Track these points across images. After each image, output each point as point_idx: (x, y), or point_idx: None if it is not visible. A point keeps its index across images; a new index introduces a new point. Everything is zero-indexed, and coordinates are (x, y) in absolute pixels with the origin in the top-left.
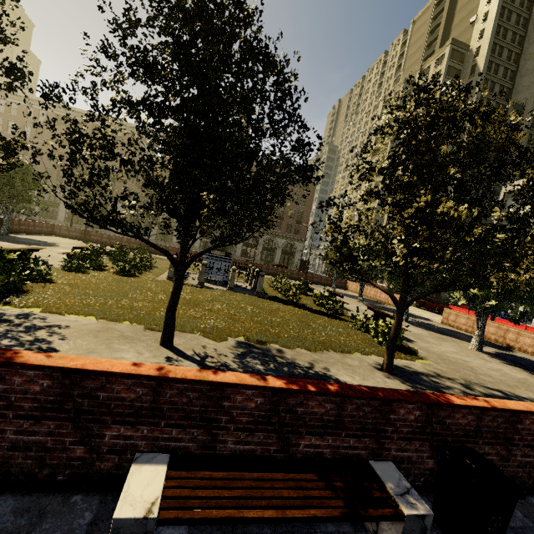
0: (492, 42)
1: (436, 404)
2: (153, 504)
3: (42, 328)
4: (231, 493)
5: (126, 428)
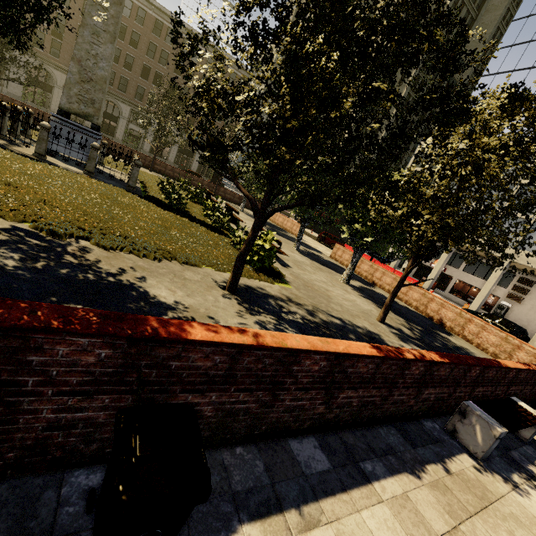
0: None
1: (148, 338)
2: None
3: None
4: None
5: None
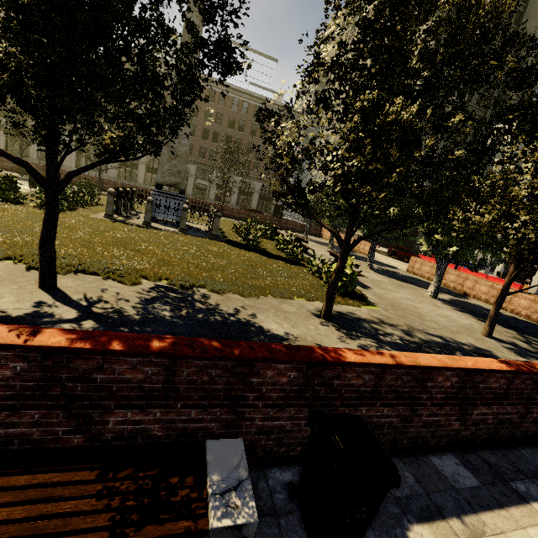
0: None
1: (320, 362)
2: None
3: None
4: None
5: None
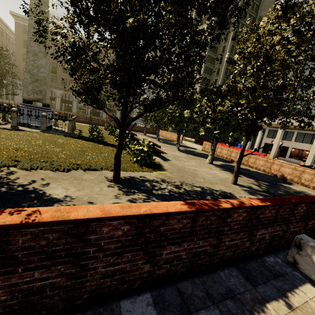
0: None
1: None
2: None
3: None
4: None
5: None
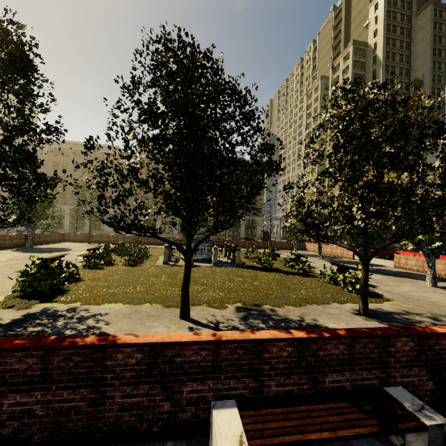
0: (385, 37)
1: (425, 334)
2: (241, 436)
3: (89, 317)
4: (292, 423)
5: (197, 384)
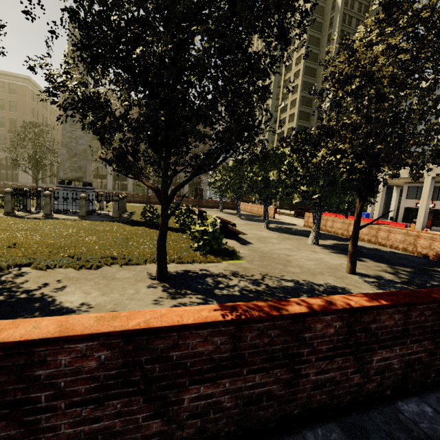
0: None
1: None
2: None
3: None
4: None
5: None
